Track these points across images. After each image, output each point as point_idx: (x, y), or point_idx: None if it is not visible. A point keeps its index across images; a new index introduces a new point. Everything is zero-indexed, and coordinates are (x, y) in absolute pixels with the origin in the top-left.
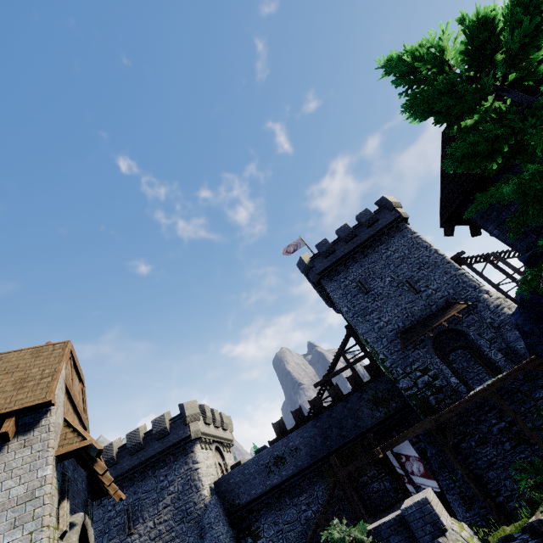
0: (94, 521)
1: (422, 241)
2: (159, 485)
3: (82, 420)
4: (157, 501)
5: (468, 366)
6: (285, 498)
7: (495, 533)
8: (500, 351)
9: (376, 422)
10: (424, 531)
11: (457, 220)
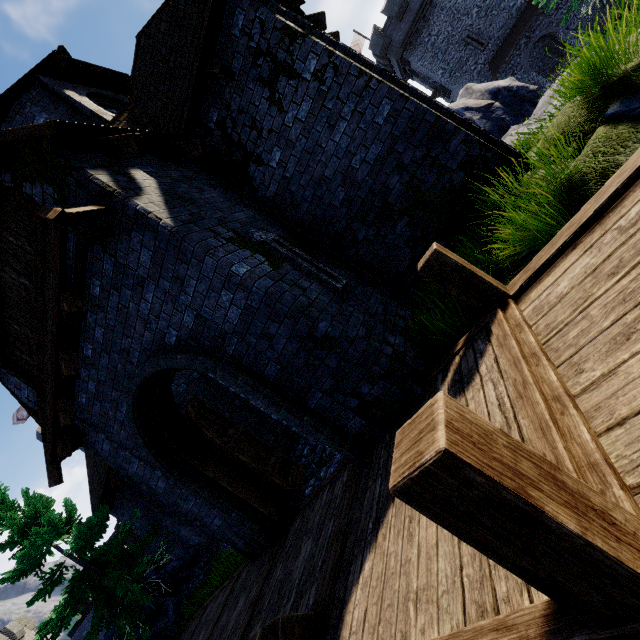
0: None
1: None
2: None
3: None
4: None
5: None
6: None
7: None
8: None
9: None
10: None
11: None
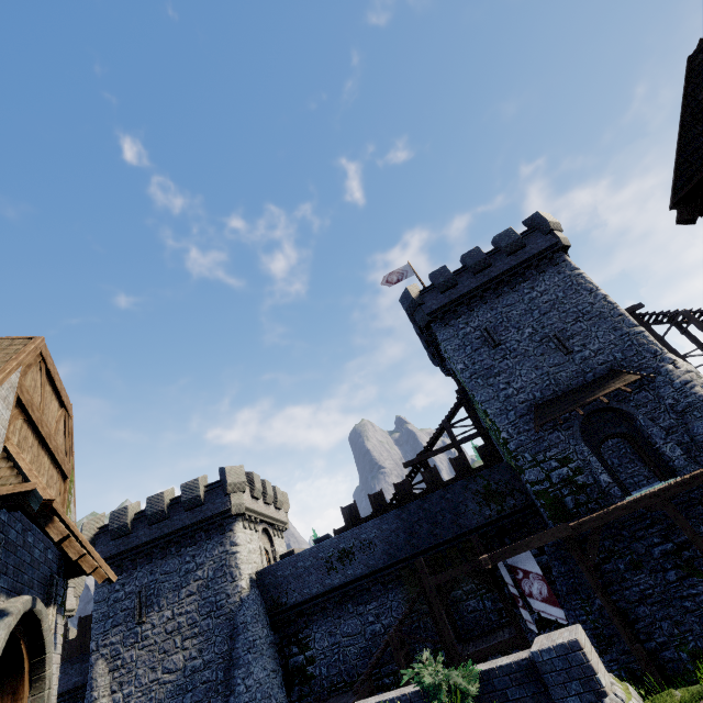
0: (96, 601)
1: (586, 281)
2: (184, 567)
3: (58, 461)
4: (179, 586)
5: (620, 464)
6: (348, 604)
7: (656, 697)
8: (679, 446)
9: (483, 522)
10: (567, 690)
11: (700, 202)
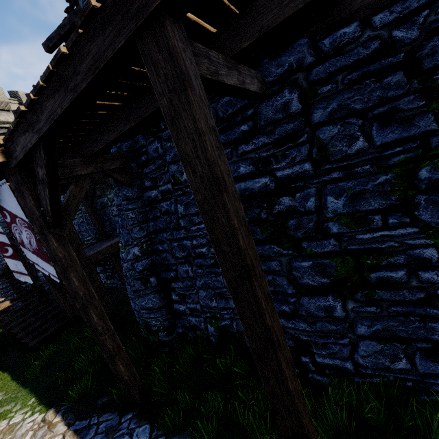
0: None
1: None
2: None
3: None
4: None
5: None
6: None
7: None
8: None
9: None
10: None
11: None
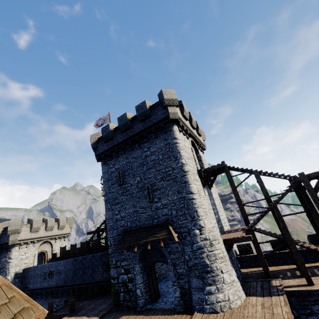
0: None
1: (176, 150)
2: None
3: None
4: None
5: None
6: (49, 295)
7: None
8: (181, 289)
9: (102, 280)
10: None
11: None
